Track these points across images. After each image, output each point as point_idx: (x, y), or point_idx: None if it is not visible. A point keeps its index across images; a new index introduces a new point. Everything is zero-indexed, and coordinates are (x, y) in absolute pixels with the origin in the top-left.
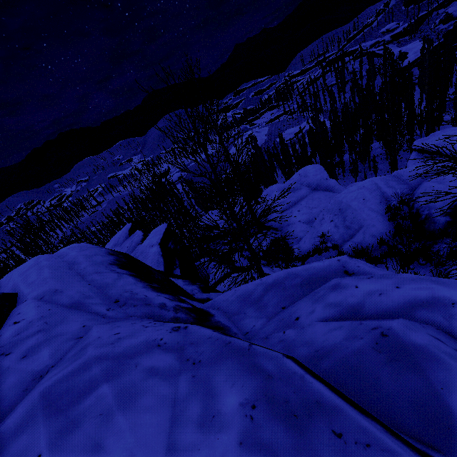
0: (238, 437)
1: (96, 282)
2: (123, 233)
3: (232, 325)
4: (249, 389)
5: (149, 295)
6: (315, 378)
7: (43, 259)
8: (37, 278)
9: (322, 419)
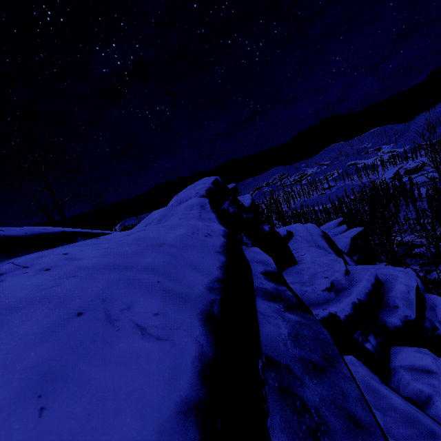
0: (328, 259)
1: (314, 239)
2: (335, 223)
3: (350, 270)
4: (333, 258)
5: (328, 249)
6: (344, 262)
7: (301, 225)
8: (299, 231)
9: (339, 262)
